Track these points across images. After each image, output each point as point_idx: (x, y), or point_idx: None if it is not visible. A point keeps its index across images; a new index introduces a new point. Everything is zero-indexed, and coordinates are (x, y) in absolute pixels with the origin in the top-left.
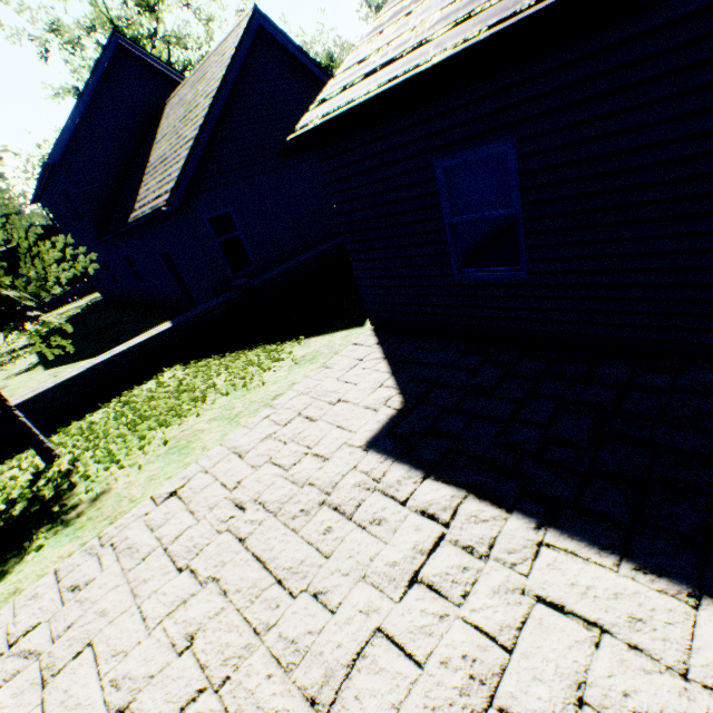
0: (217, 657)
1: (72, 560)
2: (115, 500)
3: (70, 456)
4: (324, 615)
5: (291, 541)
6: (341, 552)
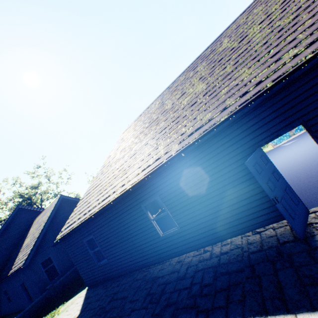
0: None
1: None
2: None
3: None
4: None
5: None
6: None
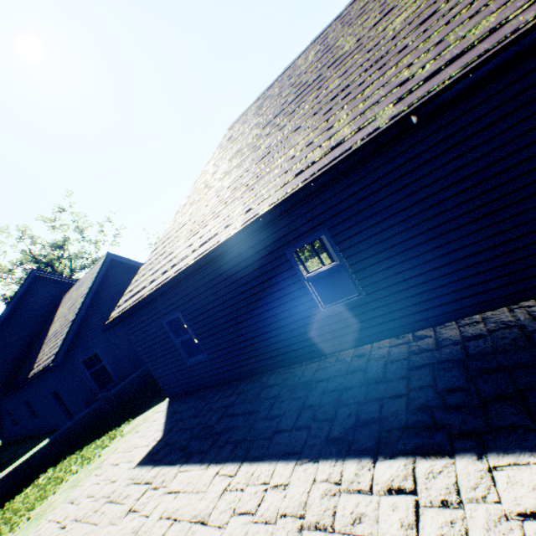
0: None
1: None
2: None
3: None
4: None
5: (84, 527)
6: (105, 518)
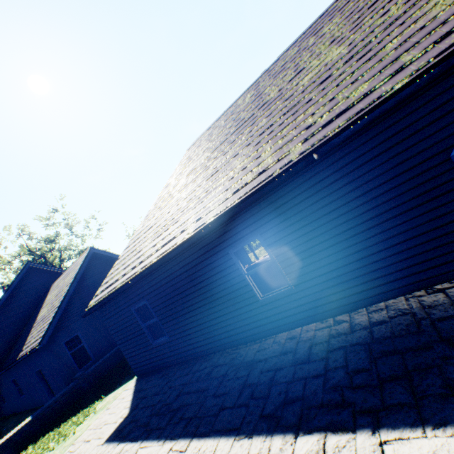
0: None
1: None
2: None
3: None
4: None
5: None
6: None
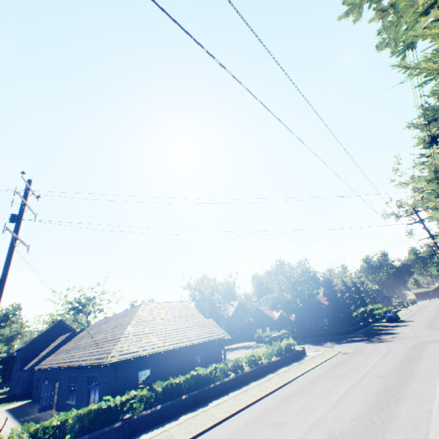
0: None
1: None
2: None
3: None
4: None
5: None
6: None
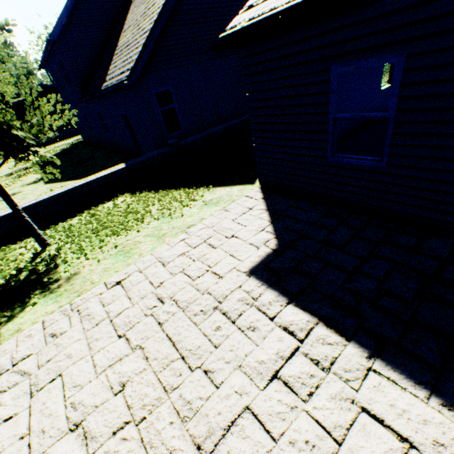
0: (139, 402)
1: (53, 316)
2: (82, 281)
3: (56, 245)
4: (211, 388)
5: (192, 331)
6: (226, 345)
